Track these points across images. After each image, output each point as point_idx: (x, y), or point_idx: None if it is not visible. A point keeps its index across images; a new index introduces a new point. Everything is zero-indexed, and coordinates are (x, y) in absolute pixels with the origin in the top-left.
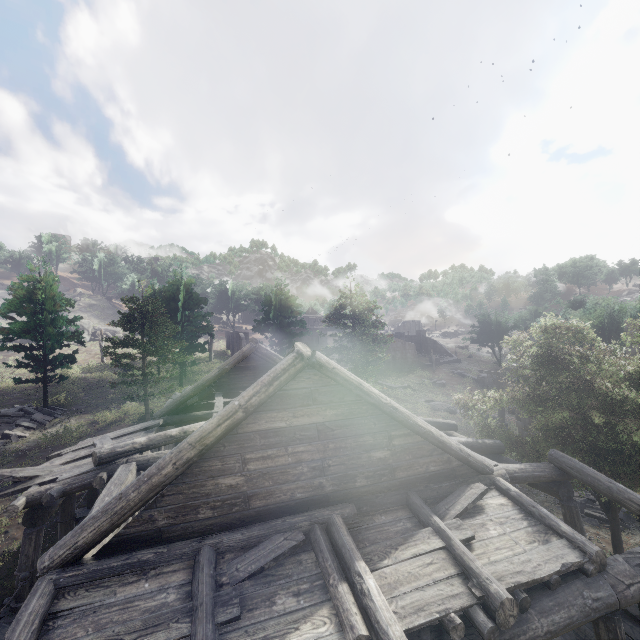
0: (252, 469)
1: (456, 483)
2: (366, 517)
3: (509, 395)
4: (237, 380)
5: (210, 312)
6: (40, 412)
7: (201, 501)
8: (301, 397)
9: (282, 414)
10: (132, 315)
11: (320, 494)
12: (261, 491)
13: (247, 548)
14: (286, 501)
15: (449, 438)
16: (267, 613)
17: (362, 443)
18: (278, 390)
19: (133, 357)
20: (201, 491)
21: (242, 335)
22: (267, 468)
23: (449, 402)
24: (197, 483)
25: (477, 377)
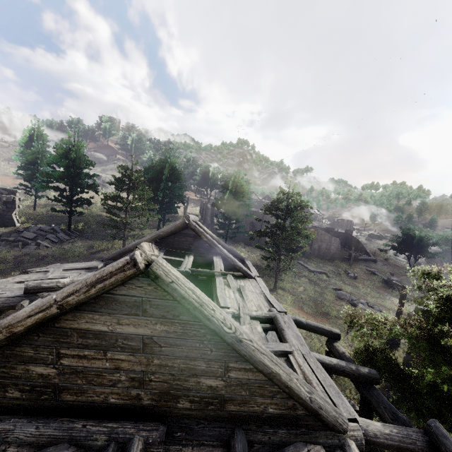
0: (66, 364)
1: (296, 433)
2: (175, 446)
3: (402, 327)
4: (180, 242)
5: (184, 186)
6: (64, 232)
7: (10, 381)
8: (129, 305)
9: (105, 318)
10: (121, 179)
11: (136, 405)
12: (73, 387)
13: (34, 446)
14: (98, 402)
15: (300, 384)
16: None
17: (192, 367)
18: (103, 293)
19: (120, 209)
20: (11, 372)
21: (209, 206)
22: (82, 367)
23: (354, 294)
24: (7, 364)
25: (387, 278)
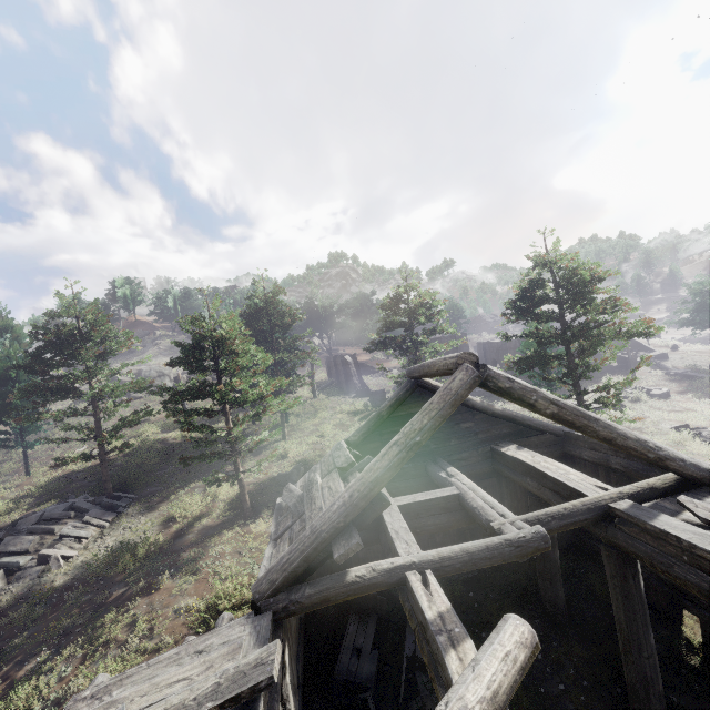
0: None
1: None
2: None
3: None
4: None
5: (309, 330)
6: (99, 505)
7: None
8: None
9: None
10: (196, 345)
11: None
12: None
13: None
14: None
15: None
16: None
17: None
18: None
19: (210, 413)
20: None
21: (348, 358)
22: None
23: None
24: None
25: None
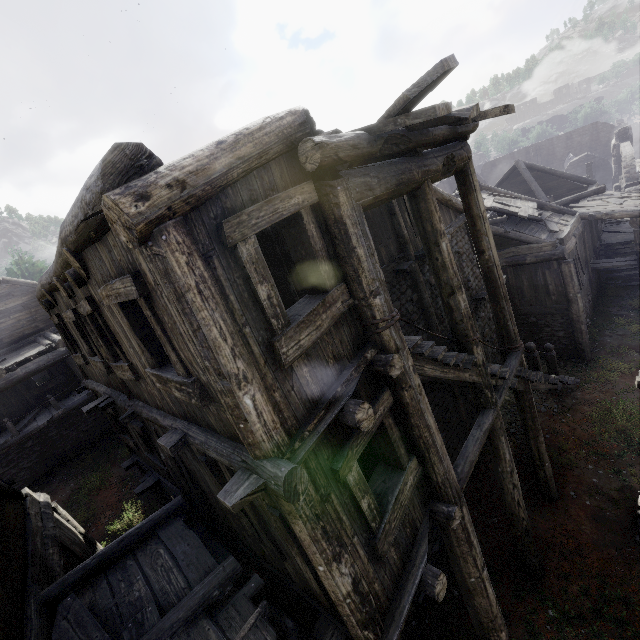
0: None
1: None
2: None
3: None
4: None
5: None
6: None
7: None
8: (5, 296)
9: None
10: None
11: (38, 329)
12: (6, 336)
13: (8, 352)
14: (22, 336)
15: None
16: (17, 355)
17: None
18: None
19: None
20: None
21: None
22: (4, 327)
23: None
24: None
25: None
